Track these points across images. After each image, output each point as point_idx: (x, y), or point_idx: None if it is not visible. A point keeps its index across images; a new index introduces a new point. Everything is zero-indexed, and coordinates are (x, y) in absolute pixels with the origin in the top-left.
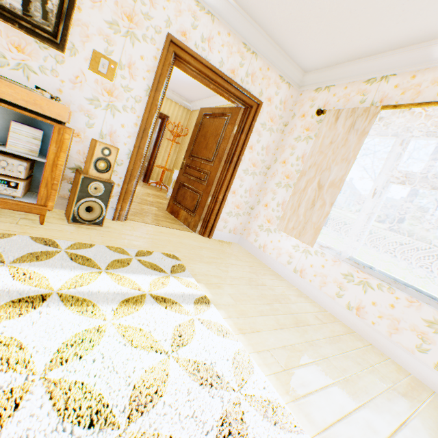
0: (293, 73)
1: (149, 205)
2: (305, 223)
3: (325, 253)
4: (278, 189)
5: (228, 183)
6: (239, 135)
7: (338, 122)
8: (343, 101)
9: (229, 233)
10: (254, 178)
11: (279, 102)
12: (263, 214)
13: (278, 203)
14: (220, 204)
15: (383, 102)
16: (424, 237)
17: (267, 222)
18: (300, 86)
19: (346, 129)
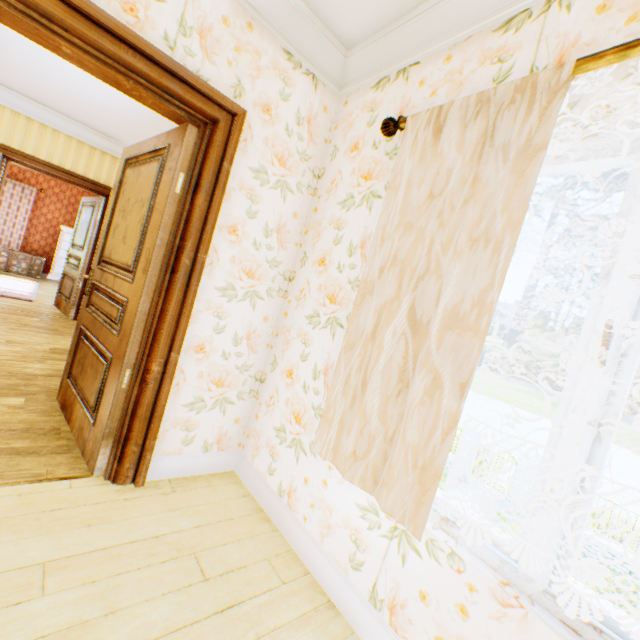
0: (320, 48)
1: (3, 393)
2: (388, 441)
3: (463, 558)
4: (314, 330)
5: (175, 326)
6: (191, 196)
7: (443, 138)
8: (448, 90)
9: (206, 451)
10: (257, 305)
11: (295, 120)
12: (285, 397)
13: (317, 369)
14: (157, 386)
15: (569, 60)
16: (555, 352)
17: (295, 419)
18: (342, 85)
19: (470, 150)
